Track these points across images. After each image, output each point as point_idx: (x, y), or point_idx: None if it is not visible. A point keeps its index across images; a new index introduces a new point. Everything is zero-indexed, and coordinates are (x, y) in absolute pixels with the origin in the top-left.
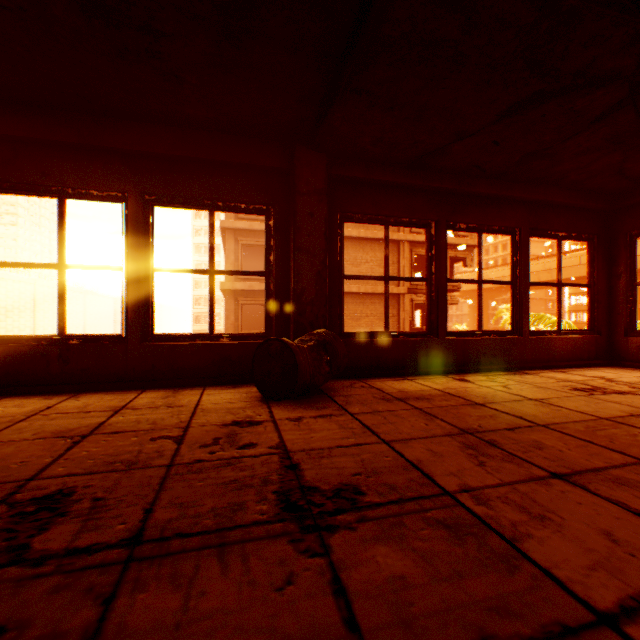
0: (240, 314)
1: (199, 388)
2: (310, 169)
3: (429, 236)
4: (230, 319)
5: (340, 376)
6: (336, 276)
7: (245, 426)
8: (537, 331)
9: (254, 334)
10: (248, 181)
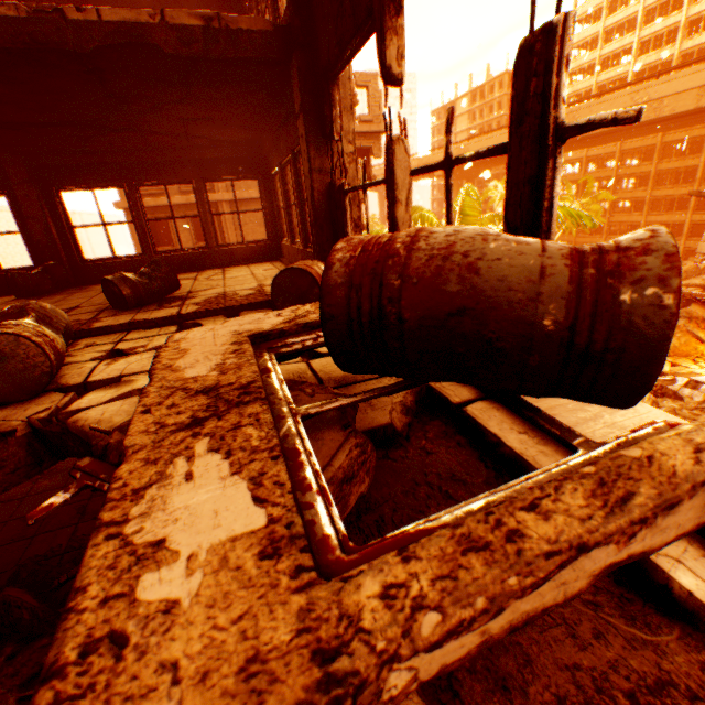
0: None
1: None
2: (17, 168)
3: (127, 194)
4: (136, 239)
5: (85, 285)
6: (66, 229)
7: None
8: (226, 245)
9: (28, 267)
10: None
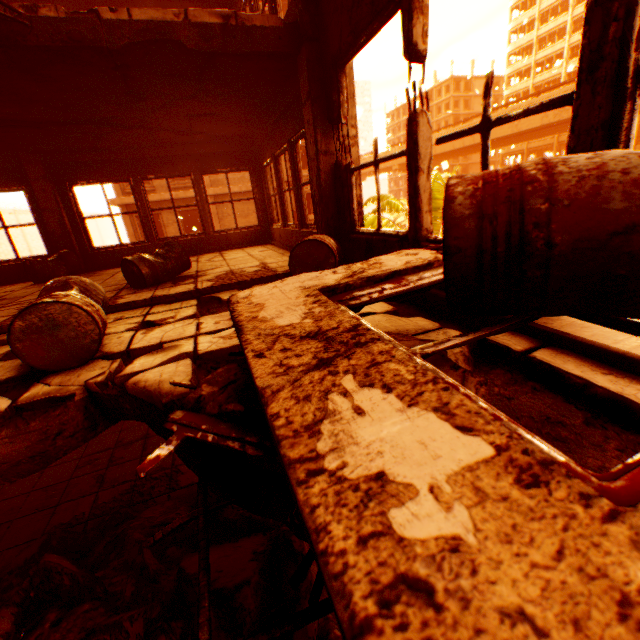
0: (138, 226)
1: (16, 284)
2: (34, 165)
3: (132, 187)
4: (130, 232)
5: (94, 270)
6: (78, 219)
7: (7, 292)
8: (222, 231)
9: (43, 256)
10: (4, 176)
